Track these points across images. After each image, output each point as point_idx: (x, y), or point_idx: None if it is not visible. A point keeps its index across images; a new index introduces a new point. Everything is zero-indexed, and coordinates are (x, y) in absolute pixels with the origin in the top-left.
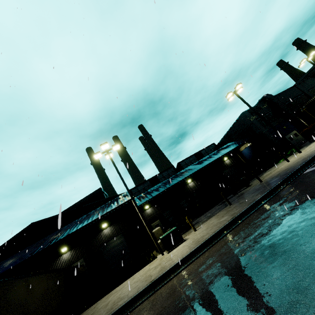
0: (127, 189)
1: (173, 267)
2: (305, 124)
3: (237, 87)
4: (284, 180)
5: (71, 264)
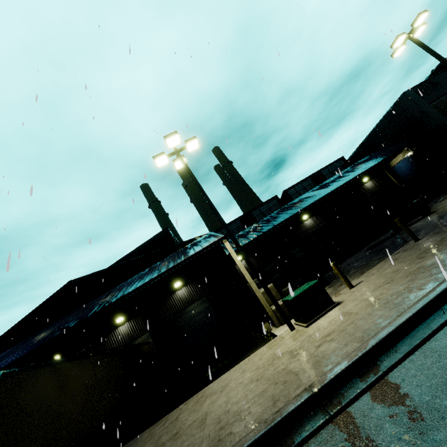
0: (217, 216)
1: (359, 360)
2: None
3: (417, 22)
4: None
5: (132, 340)
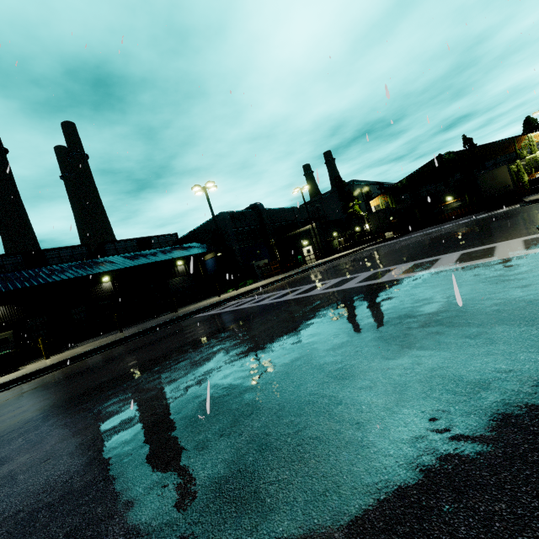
0: None
1: None
2: (278, 257)
3: (208, 185)
4: (173, 319)
5: None
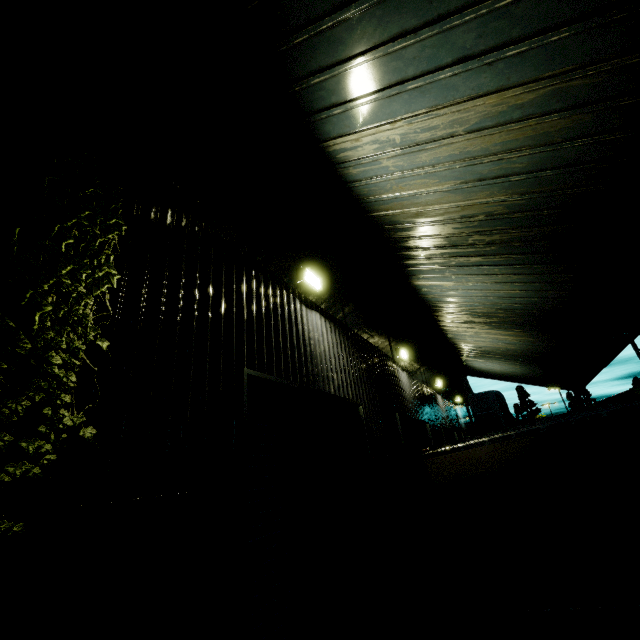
0: None
1: None
2: None
3: None
4: None
5: (450, 429)
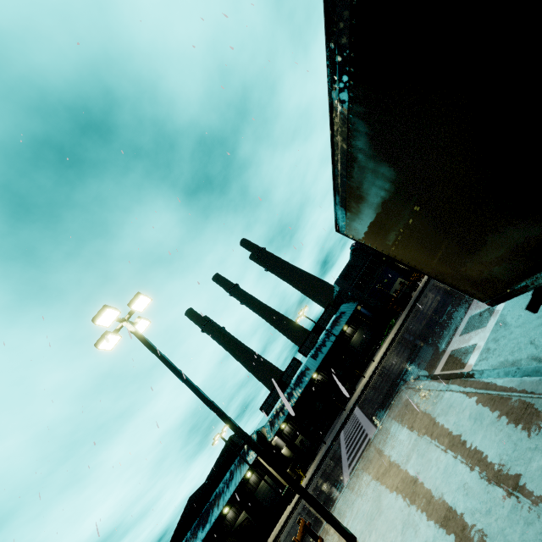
0: (247, 463)
1: (281, 528)
2: (405, 270)
3: (301, 313)
4: (332, 441)
5: (237, 519)
